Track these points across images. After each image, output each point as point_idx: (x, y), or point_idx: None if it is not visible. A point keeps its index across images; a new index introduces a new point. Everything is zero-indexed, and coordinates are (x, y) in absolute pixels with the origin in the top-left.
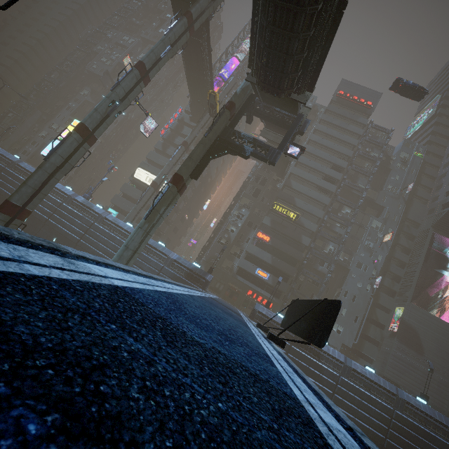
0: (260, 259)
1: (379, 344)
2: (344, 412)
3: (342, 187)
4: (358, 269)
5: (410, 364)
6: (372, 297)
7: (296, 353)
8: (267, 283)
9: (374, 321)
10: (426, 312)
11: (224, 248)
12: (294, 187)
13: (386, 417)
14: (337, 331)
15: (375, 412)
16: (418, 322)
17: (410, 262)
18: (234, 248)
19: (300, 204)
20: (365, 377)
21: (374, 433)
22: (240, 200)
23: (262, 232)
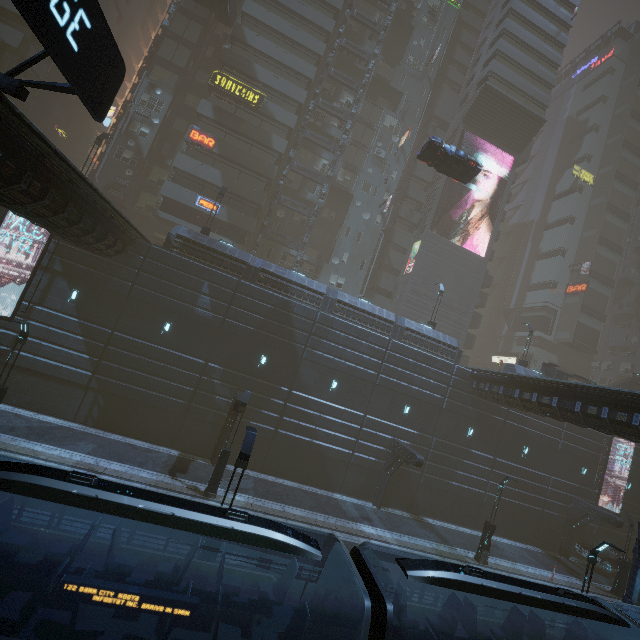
0: (203, 182)
1: (393, 296)
2: (324, 356)
3: (336, 50)
4: (364, 194)
5: (425, 308)
6: (385, 234)
7: (249, 290)
8: (220, 220)
9: (387, 268)
10: (448, 241)
11: (103, 137)
12: (251, 43)
13: (380, 349)
14: (337, 285)
15: (366, 347)
16: (437, 255)
17: (433, 179)
18: (156, 171)
19: (265, 77)
20: (355, 309)
21: (365, 372)
22: (149, 71)
23: (200, 131)
